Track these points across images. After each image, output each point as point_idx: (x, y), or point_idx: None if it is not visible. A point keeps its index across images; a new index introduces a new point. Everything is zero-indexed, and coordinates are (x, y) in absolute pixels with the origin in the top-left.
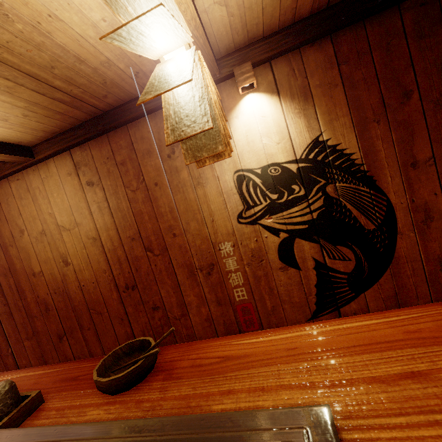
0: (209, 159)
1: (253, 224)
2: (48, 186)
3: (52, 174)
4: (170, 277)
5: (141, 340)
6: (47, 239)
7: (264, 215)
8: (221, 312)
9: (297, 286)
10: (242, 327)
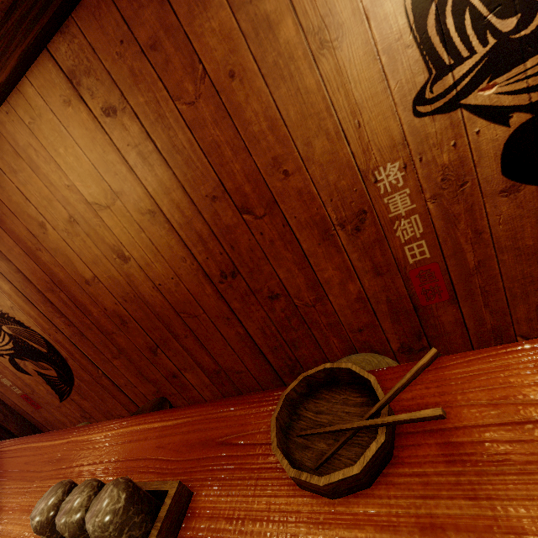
0: None
1: (450, 109)
2: (44, 138)
3: (39, 111)
4: (289, 248)
5: (327, 370)
6: (82, 230)
7: (478, 82)
8: (382, 285)
9: (534, 217)
10: (419, 301)
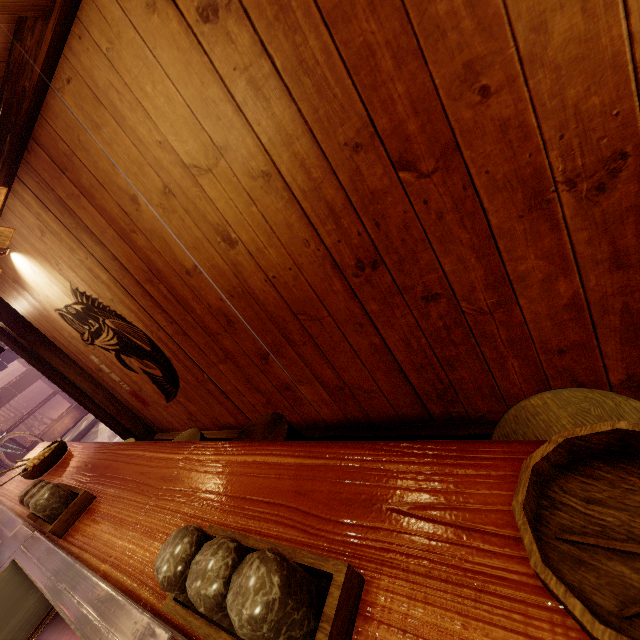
0: None
1: None
2: (126, 71)
3: (117, 28)
4: (467, 224)
5: (619, 433)
6: (179, 204)
7: None
8: (620, 285)
9: None
10: None
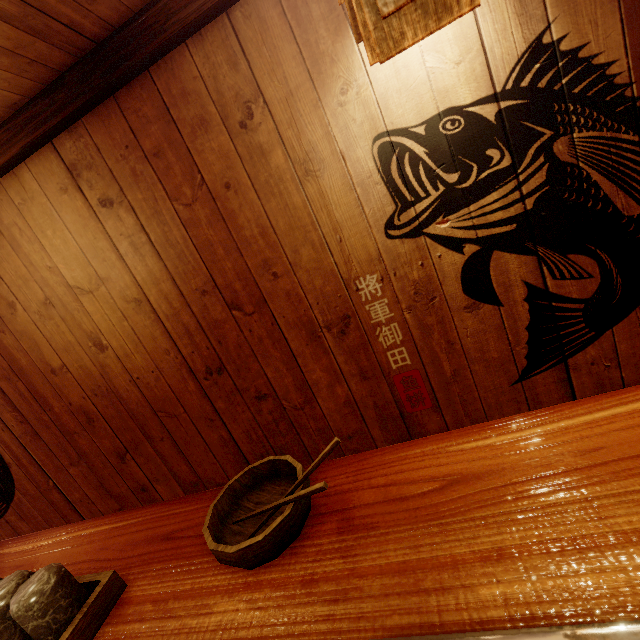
0: (414, 27)
1: (415, 236)
2: (32, 219)
3: (33, 194)
4: (277, 346)
5: (270, 462)
6: (58, 313)
7: (435, 217)
8: (368, 390)
9: (495, 333)
10: (405, 408)
